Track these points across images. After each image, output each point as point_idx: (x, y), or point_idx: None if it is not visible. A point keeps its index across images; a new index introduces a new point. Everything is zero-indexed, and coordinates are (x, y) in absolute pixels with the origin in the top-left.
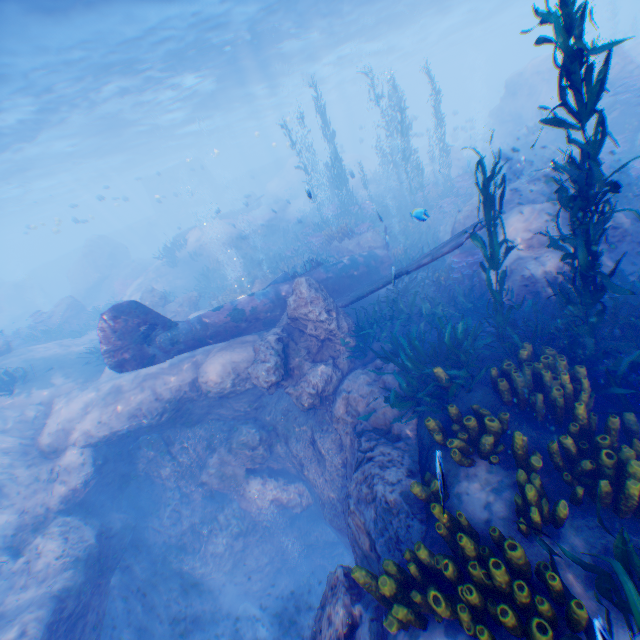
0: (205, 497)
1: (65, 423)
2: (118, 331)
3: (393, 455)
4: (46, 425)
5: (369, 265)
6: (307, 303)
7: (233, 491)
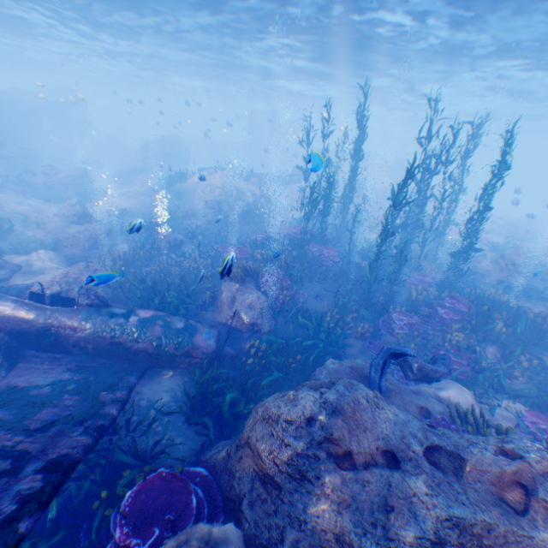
0: None
1: None
2: None
3: None
4: None
5: (163, 344)
6: None
7: None
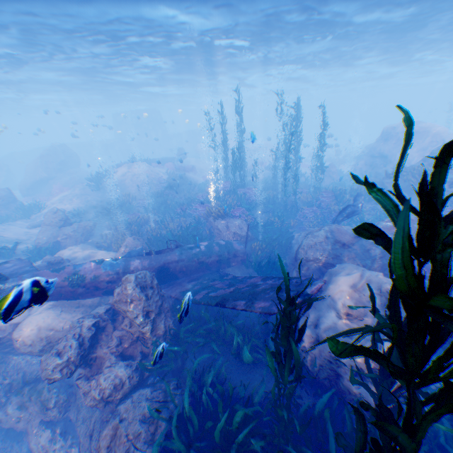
0: (2, 430)
1: None
2: None
3: None
4: None
5: (222, 255)
6: (127, 300)
7: (26, 435)
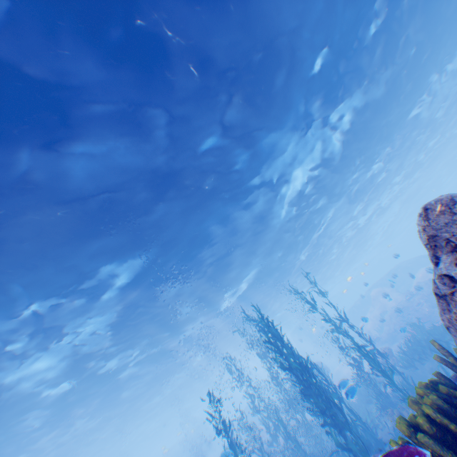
0: None
1: None
2: None
3: None
4: None
5: None
6: None
7: None
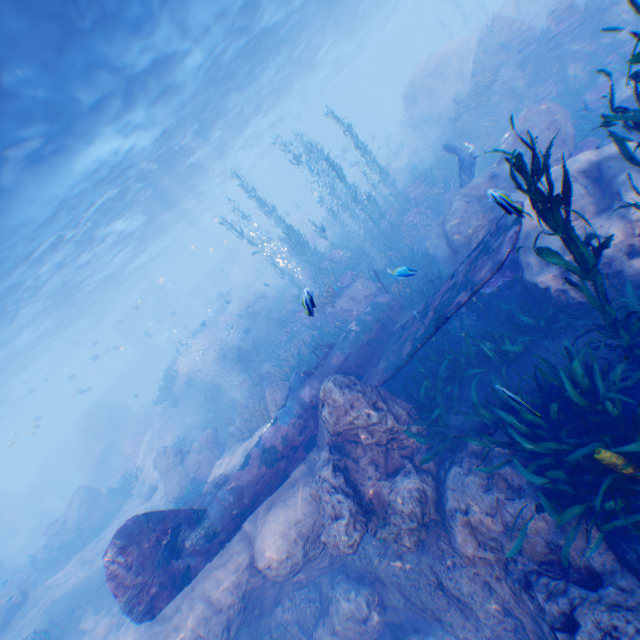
0: None
1: None
2: (133, 564)
3: (628, 633)
4: None
5: (379, 318)
6: (347, 410)
7: None
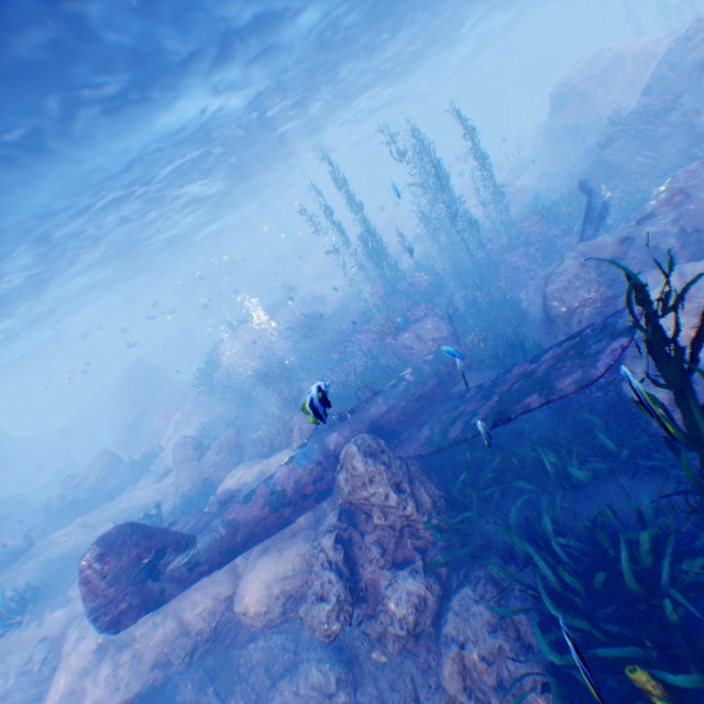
0: None
1: (76, 680)
2: (108, 574)
3: None
4: (54, 685)
5: (439, 373)
6: (365, 482)
7: None
